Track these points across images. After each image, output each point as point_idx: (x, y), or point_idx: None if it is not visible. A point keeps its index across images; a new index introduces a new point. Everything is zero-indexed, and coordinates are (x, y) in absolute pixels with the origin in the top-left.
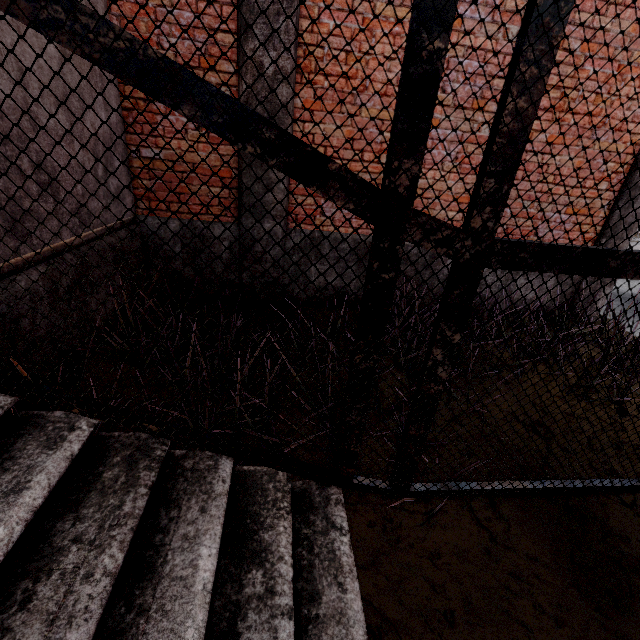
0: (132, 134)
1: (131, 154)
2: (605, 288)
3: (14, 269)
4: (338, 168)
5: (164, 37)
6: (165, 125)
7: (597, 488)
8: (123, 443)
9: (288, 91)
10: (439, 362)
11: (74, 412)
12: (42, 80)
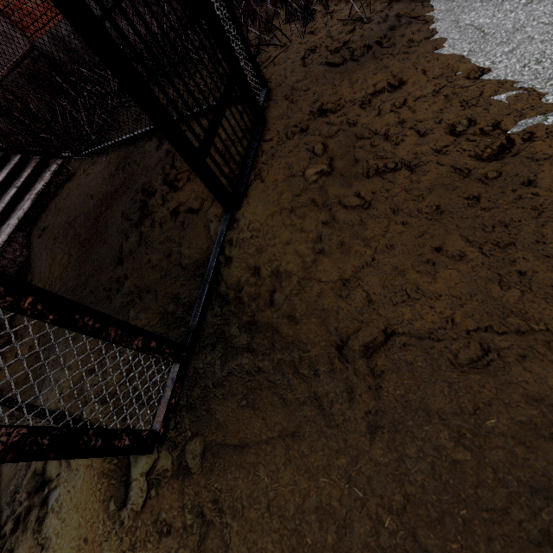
0: None
1: None
2: None
3: None
4: None
5: None
6: None
7: (146, 132)
8: None
9: None
10: (3, 93)
11: None
12: None
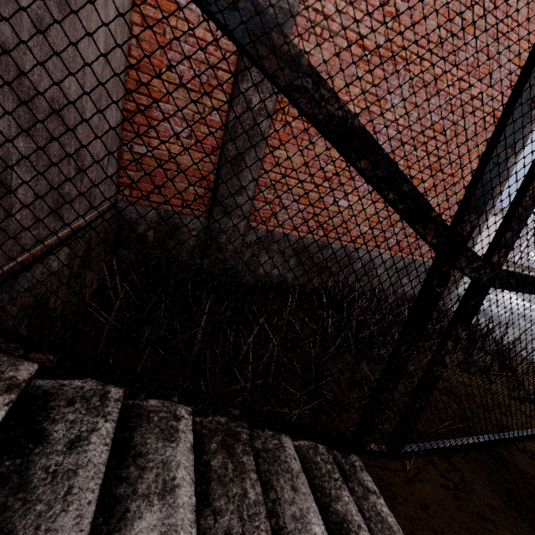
0: (128, 131)
1: (123, 148)
2: (453, 289)
3: (49, 248)
4: (436, 215)
5: (174, 63)
6: (160, 130)
7: (505, 439)
8: (209, 429)
9: (267, 124)
10: (448, 351)
11: (173, 400)
12: (92, 81)
